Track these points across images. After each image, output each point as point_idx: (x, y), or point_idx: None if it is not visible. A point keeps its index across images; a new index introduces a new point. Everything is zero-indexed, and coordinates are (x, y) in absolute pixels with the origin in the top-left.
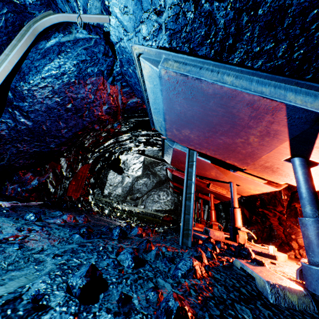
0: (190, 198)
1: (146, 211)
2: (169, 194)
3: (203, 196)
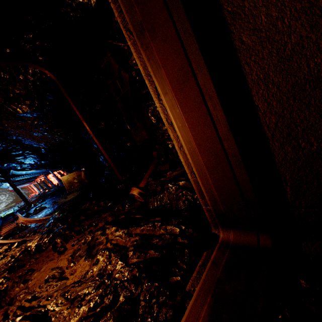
0: (24, 194)
1: (1, 210)
2: (6, 194)
3: (26, 186)
